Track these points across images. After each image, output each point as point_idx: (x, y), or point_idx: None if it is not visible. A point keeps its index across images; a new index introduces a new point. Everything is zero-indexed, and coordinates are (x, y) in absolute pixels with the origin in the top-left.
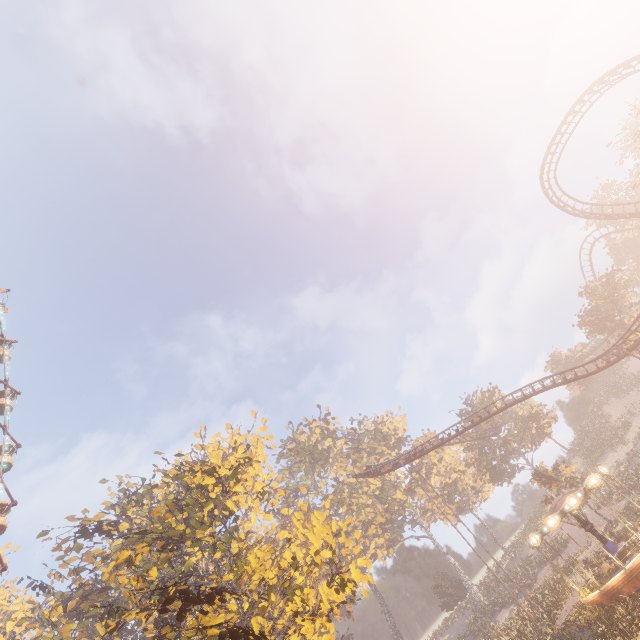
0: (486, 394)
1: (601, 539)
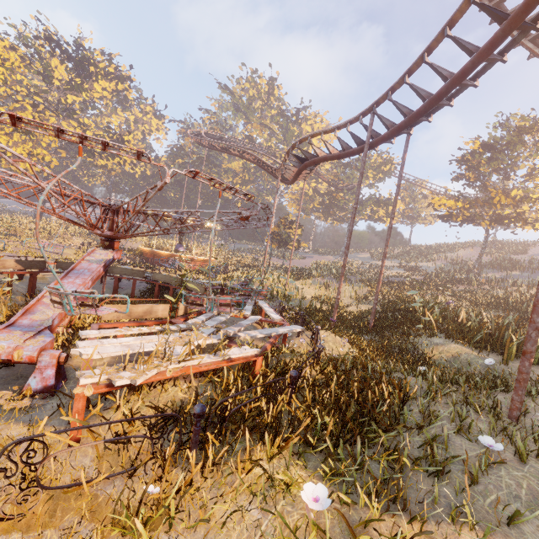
0: (379, 159)
1: (179, 242)
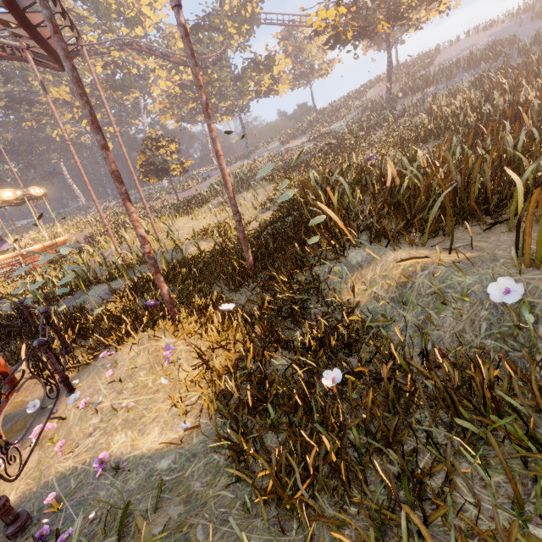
0: (233, 1)
1: None
